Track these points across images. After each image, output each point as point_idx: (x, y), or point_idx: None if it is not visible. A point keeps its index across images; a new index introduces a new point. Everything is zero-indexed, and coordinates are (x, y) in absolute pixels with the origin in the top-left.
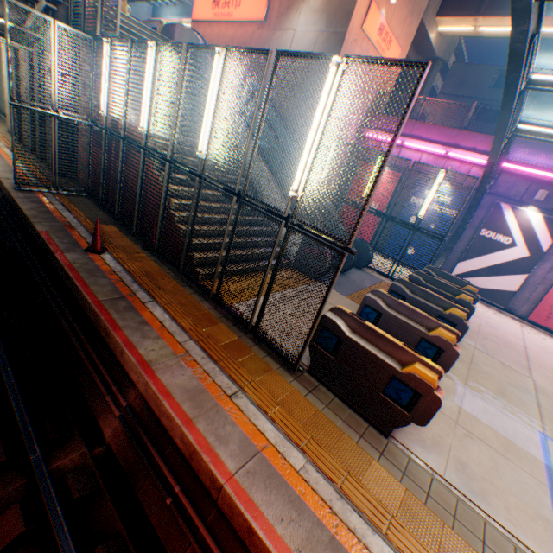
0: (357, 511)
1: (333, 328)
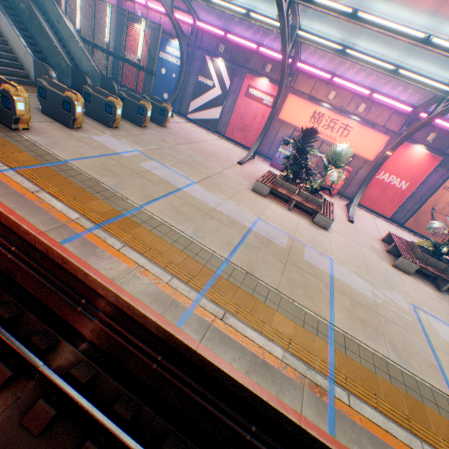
0: None
1: None
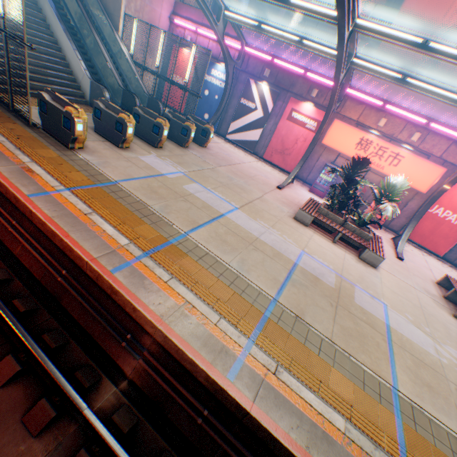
0: (23, 153)
1: (43, 99)
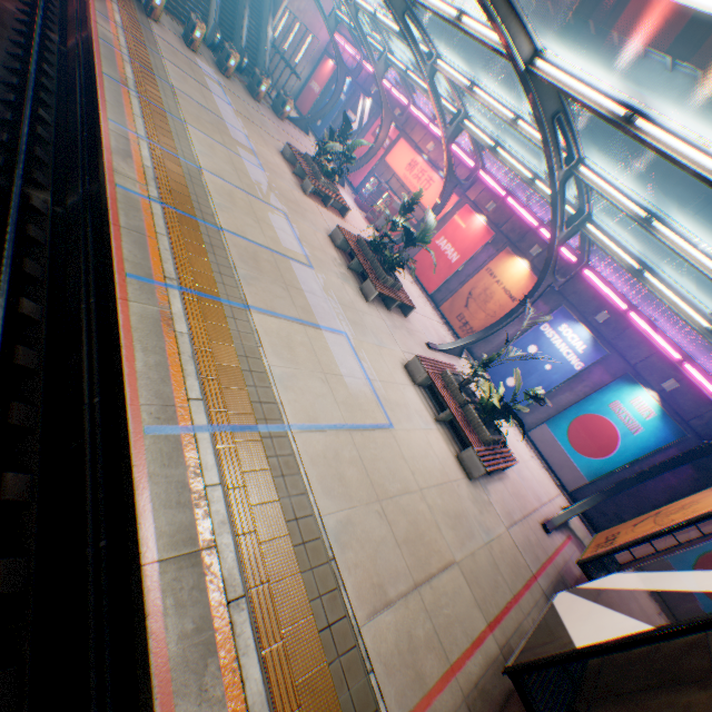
0: None
1: None
